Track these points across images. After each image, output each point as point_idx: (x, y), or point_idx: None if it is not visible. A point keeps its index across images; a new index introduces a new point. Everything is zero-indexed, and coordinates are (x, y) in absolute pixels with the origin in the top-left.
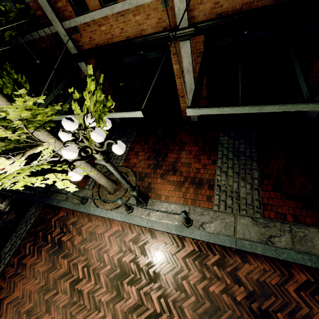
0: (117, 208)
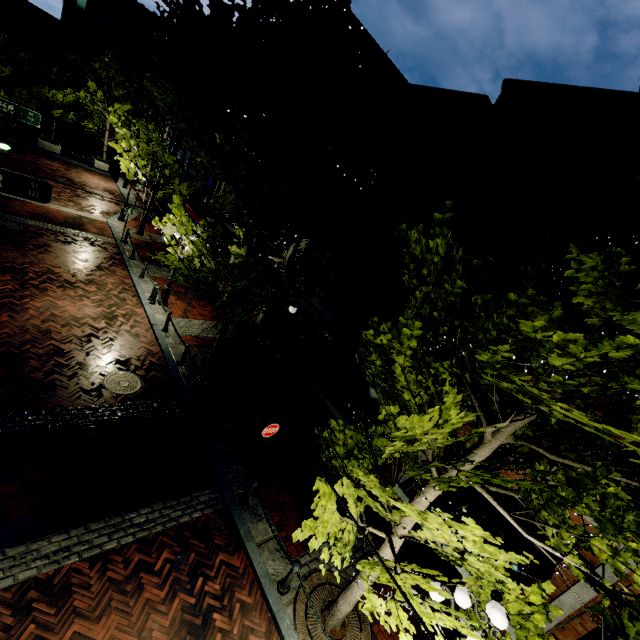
0: None
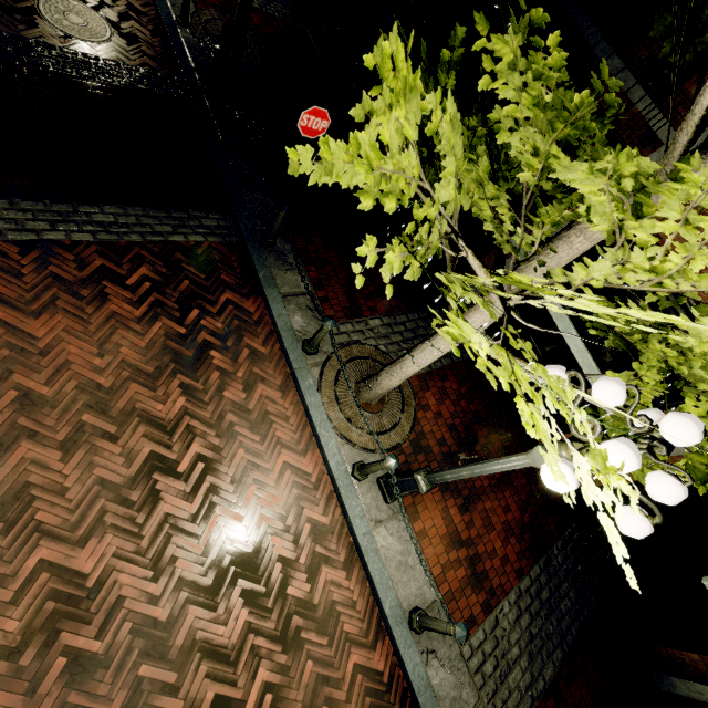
0: (345, 440)
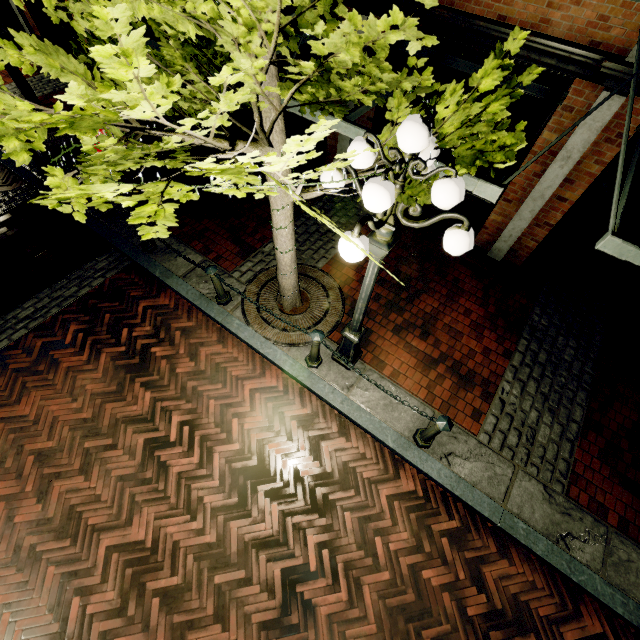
0: (288, 346)
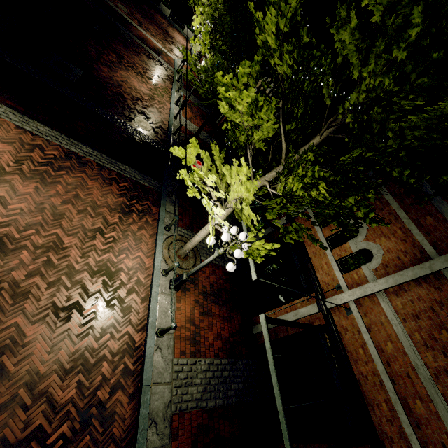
0: (165, 261)
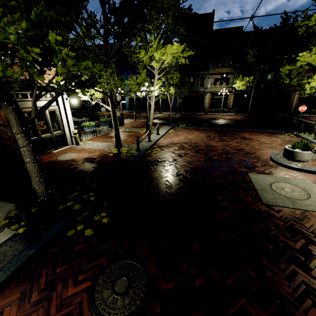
0: None
